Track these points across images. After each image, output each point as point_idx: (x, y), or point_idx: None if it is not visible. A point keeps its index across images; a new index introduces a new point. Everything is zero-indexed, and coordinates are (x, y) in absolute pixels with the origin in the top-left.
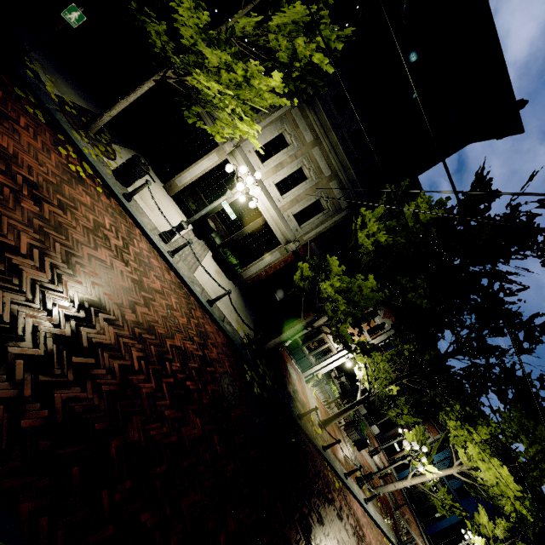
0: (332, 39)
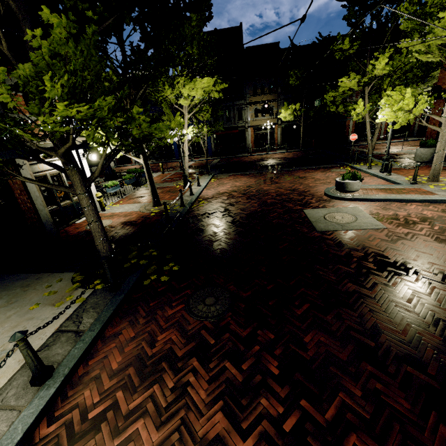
0: None
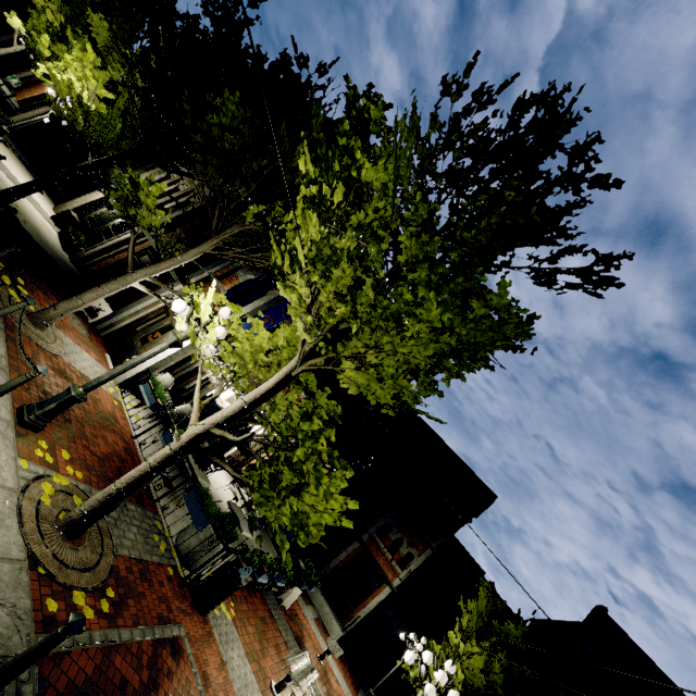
0: None
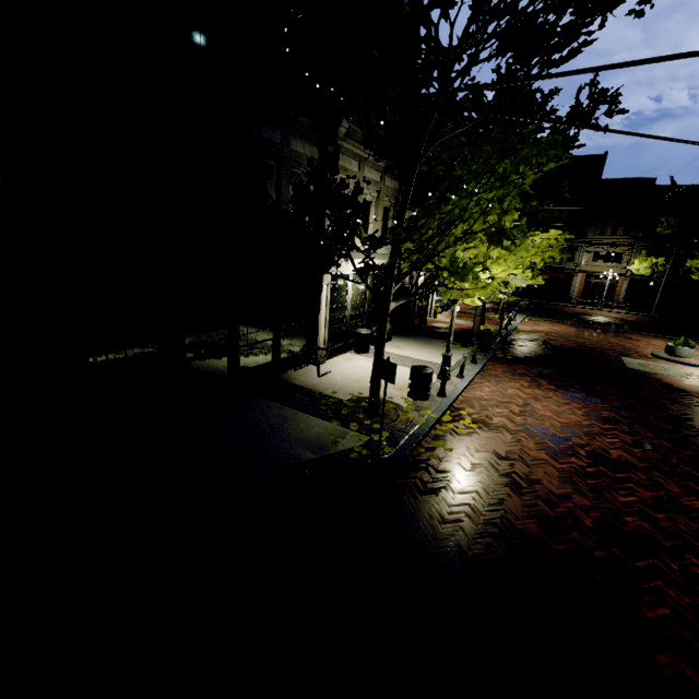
0: (519, 126)
